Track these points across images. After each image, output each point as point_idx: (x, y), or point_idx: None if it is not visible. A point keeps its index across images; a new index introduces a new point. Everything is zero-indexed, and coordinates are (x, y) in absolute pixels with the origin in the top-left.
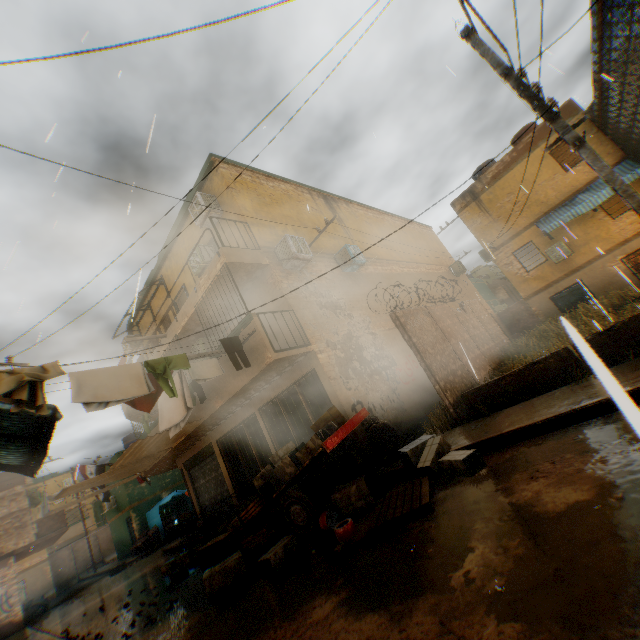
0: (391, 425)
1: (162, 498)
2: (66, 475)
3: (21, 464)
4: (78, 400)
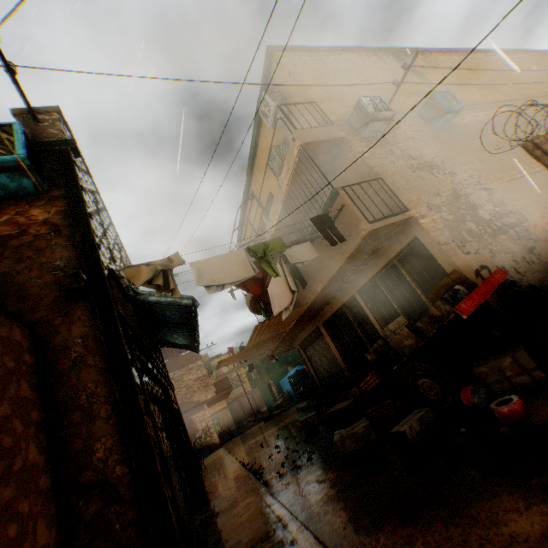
0: None
1: (288, 371)
2: (226, 355)
3: (188, 344)
4: (199, 284)
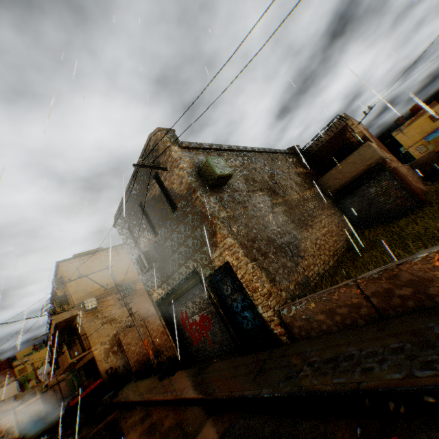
0: (126, 372)
1: None
2: None
3: None
4: None
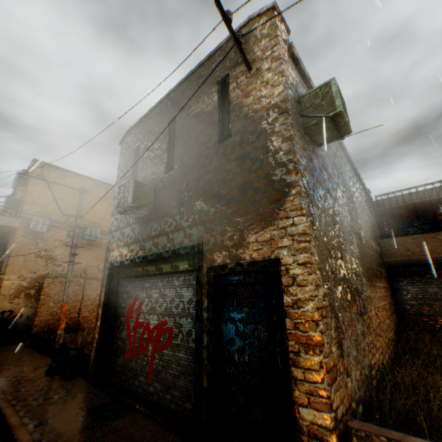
0: (27, 328)
1: None
2: None
3: None
4: None
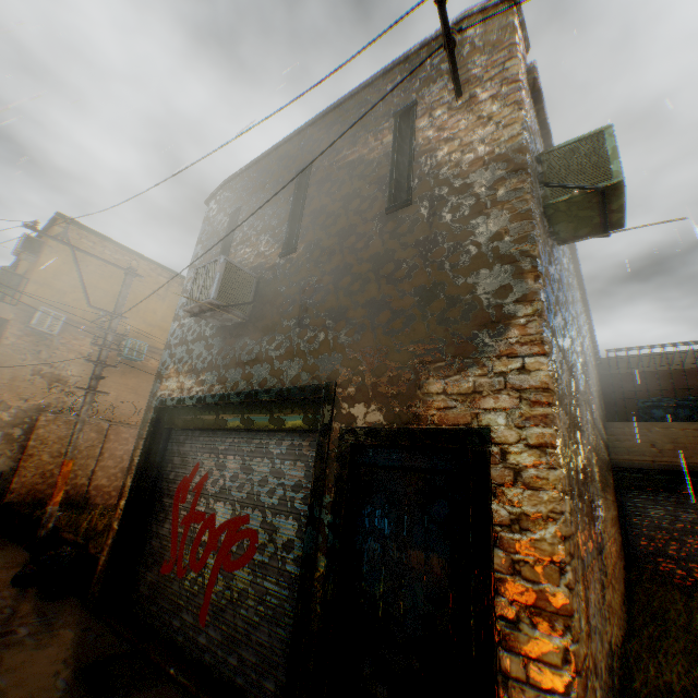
0: None
1: None
2: None
3: None
4: None
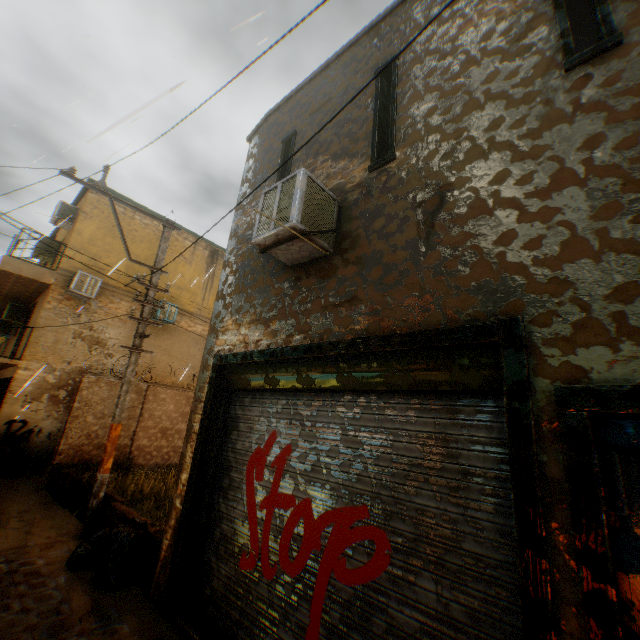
0: (45, 452)
1: None
2: None
3: None
4: None
